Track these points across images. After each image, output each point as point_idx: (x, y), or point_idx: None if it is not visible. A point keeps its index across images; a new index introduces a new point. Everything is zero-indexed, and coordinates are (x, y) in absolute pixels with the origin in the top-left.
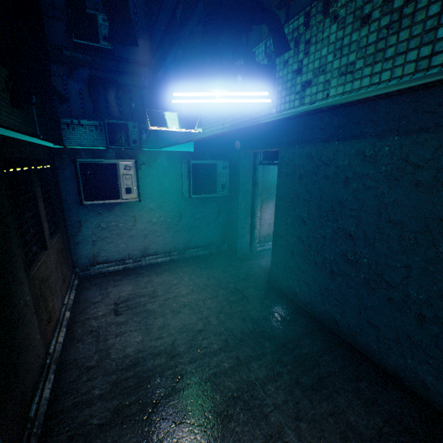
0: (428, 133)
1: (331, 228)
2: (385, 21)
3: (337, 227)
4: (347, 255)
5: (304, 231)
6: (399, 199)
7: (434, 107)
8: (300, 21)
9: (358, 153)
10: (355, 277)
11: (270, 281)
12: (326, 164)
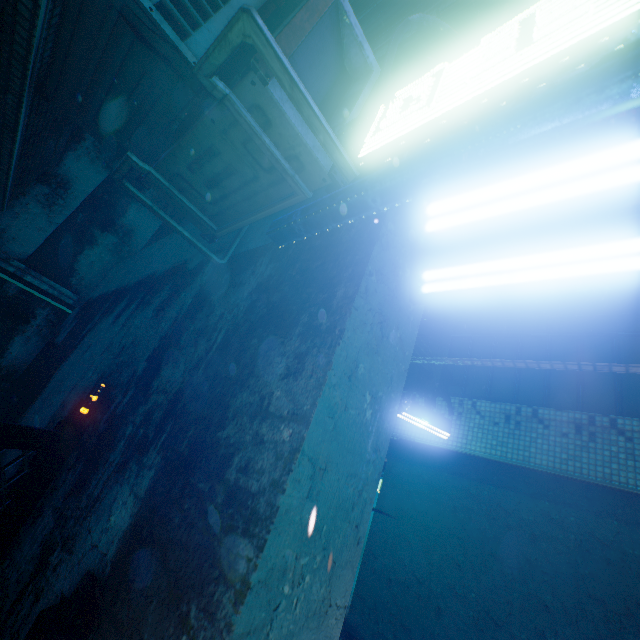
0: (511, 490)
1: (440, 554)
2: (506, 430)
3: (445, 554)
4: (455, 587)
5: (408, 553)
6: (497, 536)
7: (512, 475)
8: (456, 401)
9: (464, 488)
10: (464, 616)
11: (348, 625)
12: (436, 488)
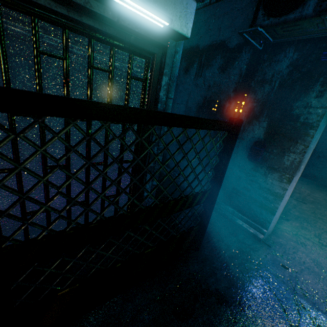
0: None
1: None
2: None
3: None
4: None
5: None
6: None
7: None
8: None
9: None
10: None
11: None
12: None
